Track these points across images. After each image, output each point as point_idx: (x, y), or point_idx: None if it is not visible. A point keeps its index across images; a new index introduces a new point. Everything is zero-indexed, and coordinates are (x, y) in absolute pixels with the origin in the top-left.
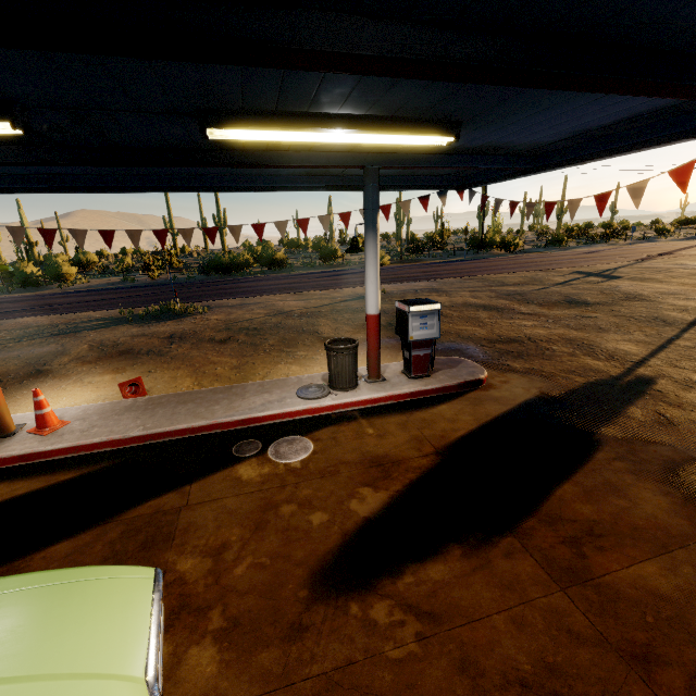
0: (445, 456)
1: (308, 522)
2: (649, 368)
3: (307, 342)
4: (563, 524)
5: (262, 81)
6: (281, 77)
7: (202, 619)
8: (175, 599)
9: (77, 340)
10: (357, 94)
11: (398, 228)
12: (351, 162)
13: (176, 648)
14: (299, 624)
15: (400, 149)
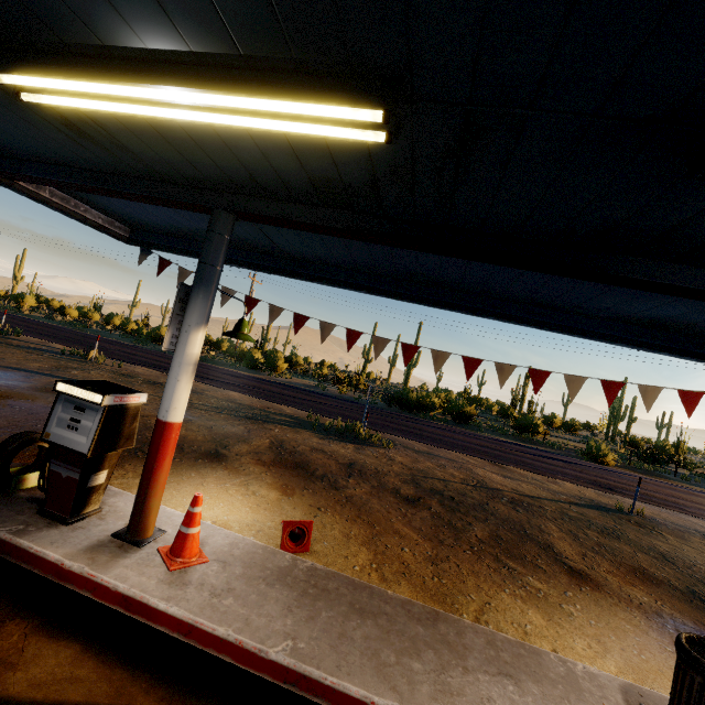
0: None
1: None
2: None
3: (539, 560)
4: None
5: None
6: None
7: None
8: None
9: (263, 431)
10: None
11: (613, 422)
12: None
13: None
14: None
15: None
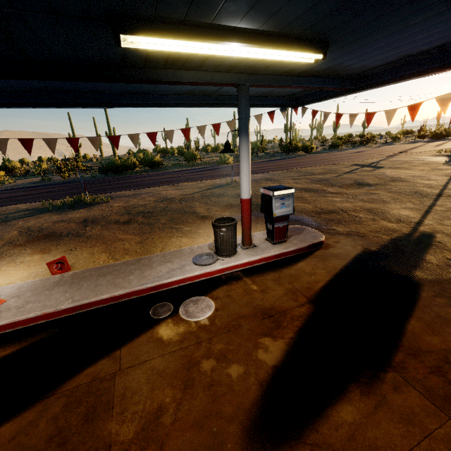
0: (316, 304)
1: (228, 376)
2: (426, 226)
3: (189, 220)
4: (422, 354)
5: None
6: None
7: None
8: None
9: (8, 228)
10: (263, 1)
11: (234, 139)
12: (229, 80)
13: None
14: None
15: (267, 70)
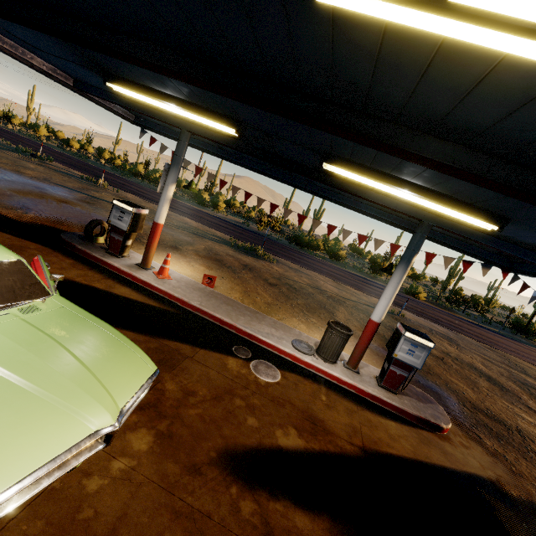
0: (367, 456)
1: (244, 418)
2: None
3: (322, 315)
4: None
5: (365, 149)
6: (377, 151)
7: (158, 419)
8: (154, 398)
9: (201, 242)
10: (425, 174)
11: (448, 278)
12: (413, 213)
13: (138, 422)
14: (199, 468)
15: (456, 219)
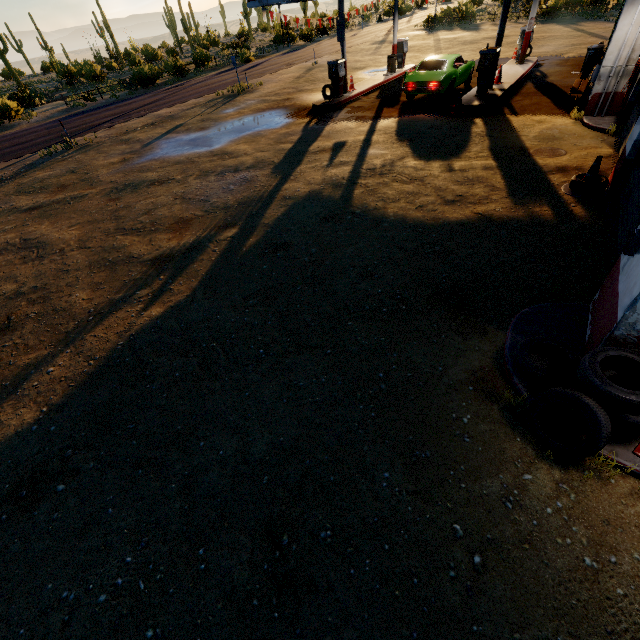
0: None
1: None
2: None
3: None
4: None
5: None
6: None
7: None
8: None
9: (250, 99)
10: None
11: (187, 34)
12: None
13: None
14: None
15: None
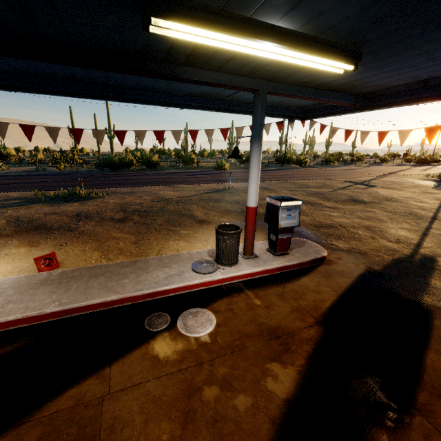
0: (325, 326)
1: (234, 409)
2: (426, 249)
3: (187, 222)
4: None
5: None
6: None
7: None
8: None
9: None
10: None
11: (230, 147)
12: (248, 85)
13: None
14: None
15: (287, 78)
